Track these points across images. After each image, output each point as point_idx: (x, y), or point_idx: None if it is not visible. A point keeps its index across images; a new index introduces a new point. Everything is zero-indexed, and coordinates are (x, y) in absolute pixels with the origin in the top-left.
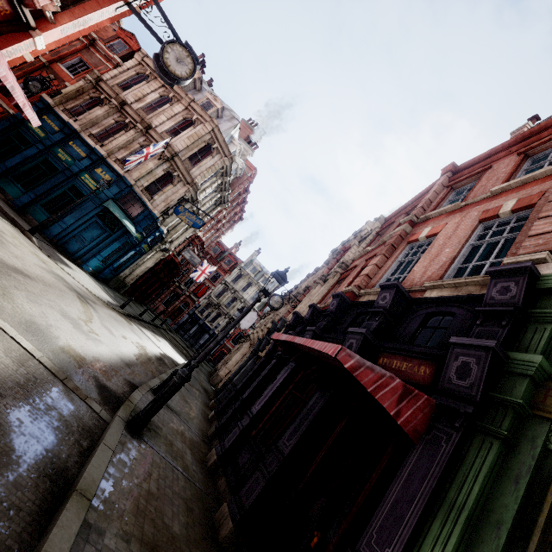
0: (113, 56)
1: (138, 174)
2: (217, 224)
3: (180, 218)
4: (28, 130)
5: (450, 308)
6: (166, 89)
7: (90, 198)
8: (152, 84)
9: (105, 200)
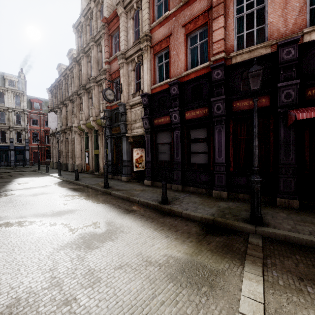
0: None
1: None
2: None
3: None
4: None
5: None
6: None
7: None
8: None
9: None
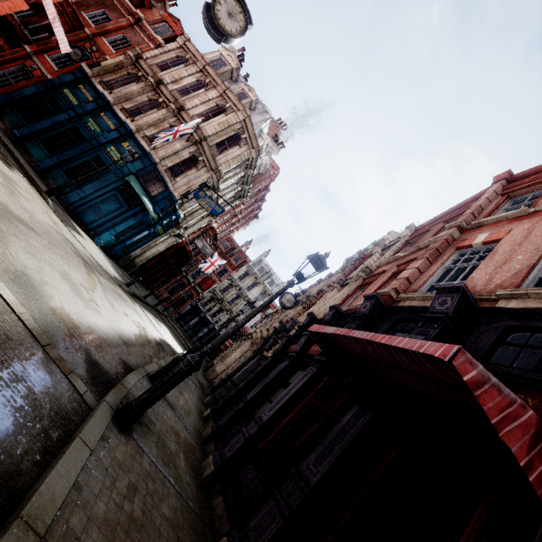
0: (156, 36)
1: (164, 153)
2: (233, 218)
3: (199, 203)
4: (62, 97)
5: None
6: (203, 74)
7: (113, 170)
8: (190, 67)
9: (127, 174)
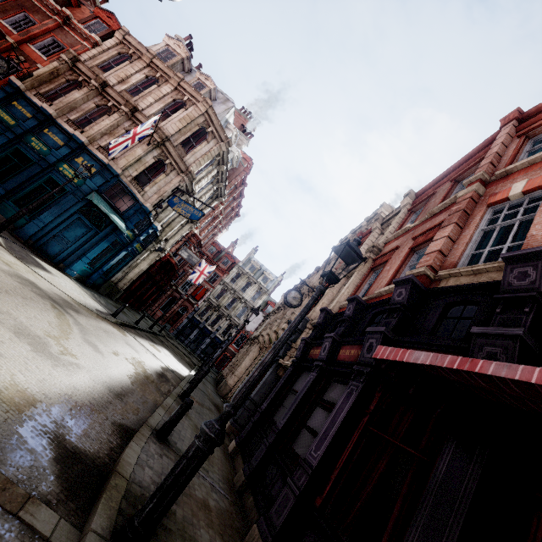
0: (90, 34)
1: (125, 162)
2: (214, 221)
3: (176, 210)
4: None
5: None
6: (151, 69)
7: (71, 191)
8: (136, 63)
9: (88, 193)
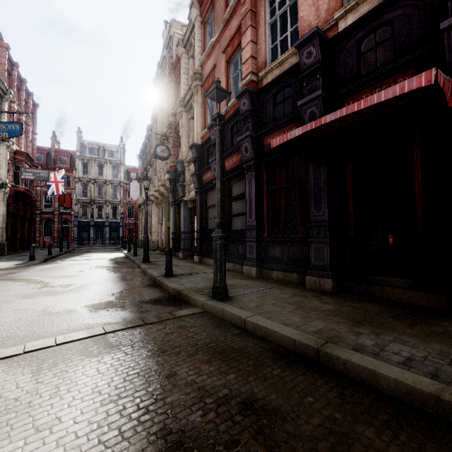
0: None
1: None
2: None
3: None
4: None
5: (381, 18)
6: None
7: None
8: None
9: None
